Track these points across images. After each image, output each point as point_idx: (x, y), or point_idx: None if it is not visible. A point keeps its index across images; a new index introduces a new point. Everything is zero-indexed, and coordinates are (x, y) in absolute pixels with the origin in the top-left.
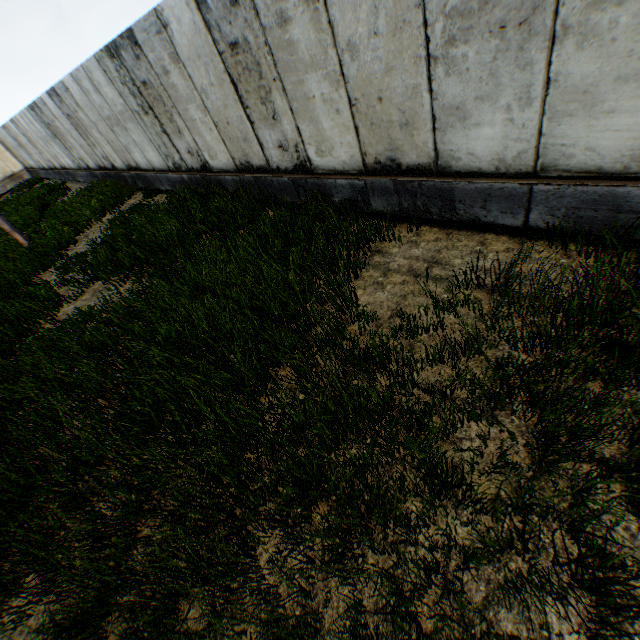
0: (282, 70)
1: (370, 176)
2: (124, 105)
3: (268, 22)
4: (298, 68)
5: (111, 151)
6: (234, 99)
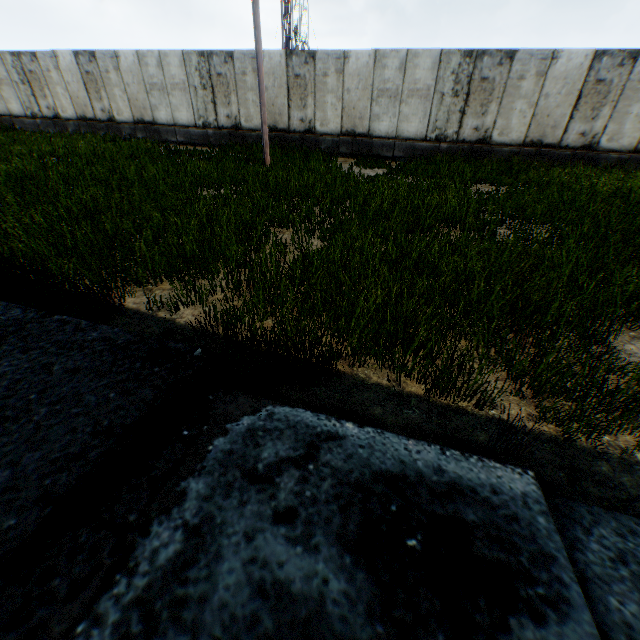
0: (621, 99)
1: (633, 154)
2: (430, 86)
3: (632, 79)
4: (632, 100)
5: (333, 116)
6: (569, 105)
